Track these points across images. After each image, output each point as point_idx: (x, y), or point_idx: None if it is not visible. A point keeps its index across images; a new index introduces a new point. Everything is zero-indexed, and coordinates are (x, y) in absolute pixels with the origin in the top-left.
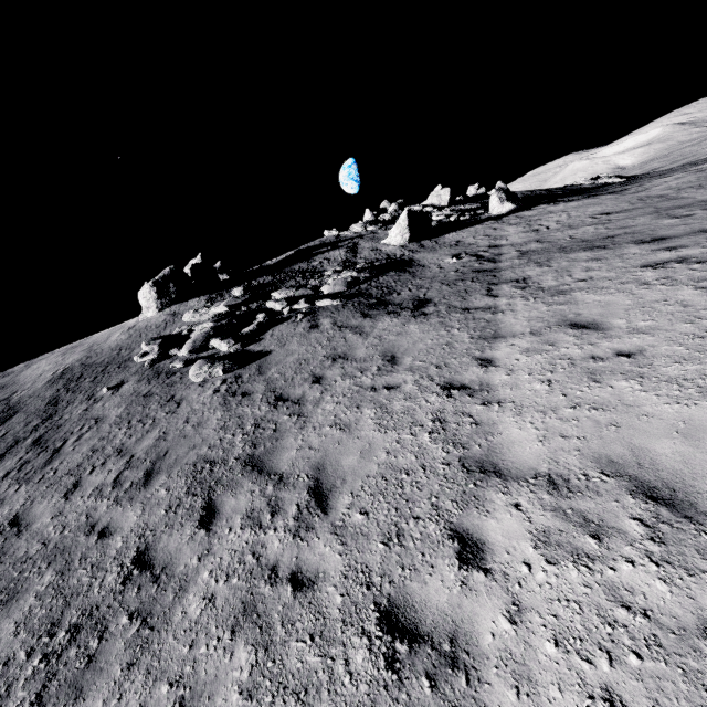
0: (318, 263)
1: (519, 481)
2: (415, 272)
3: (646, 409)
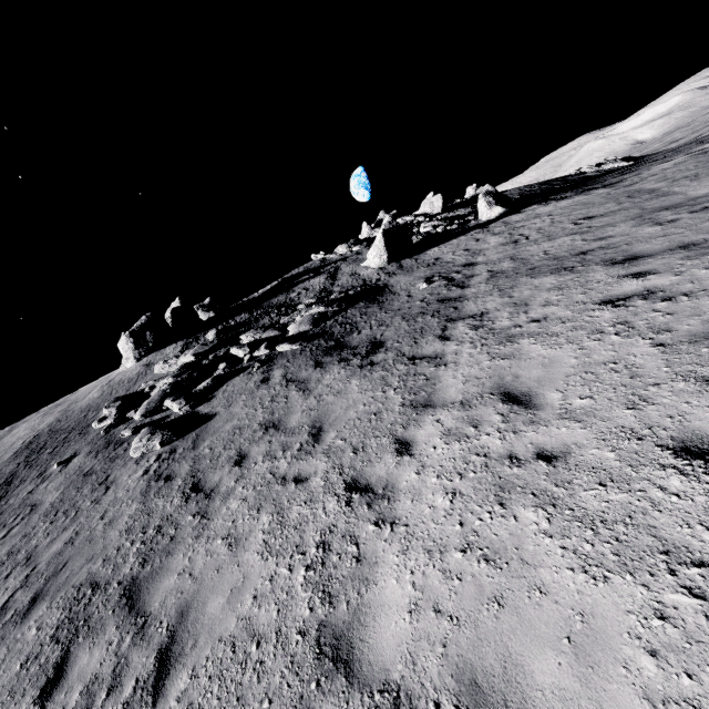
0: (296, 294)
1: (364, 692)
2: (384, 302)
3: (543, 575)
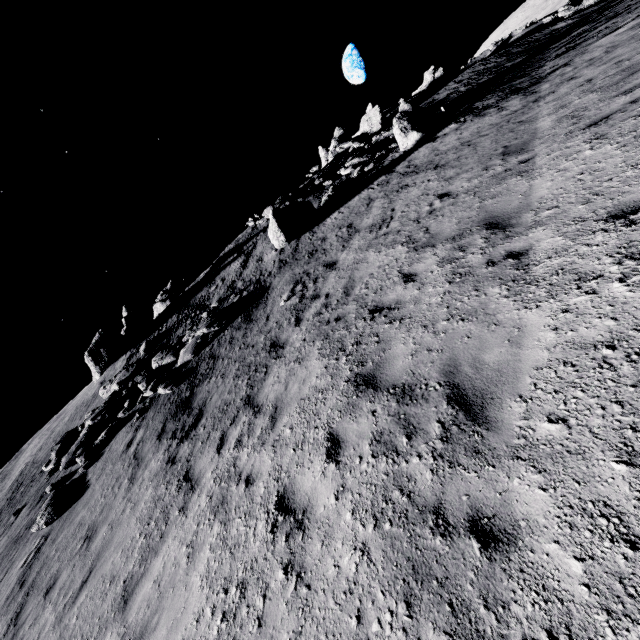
0: (214, 289)
1: None
2: (252, 321)
3: None
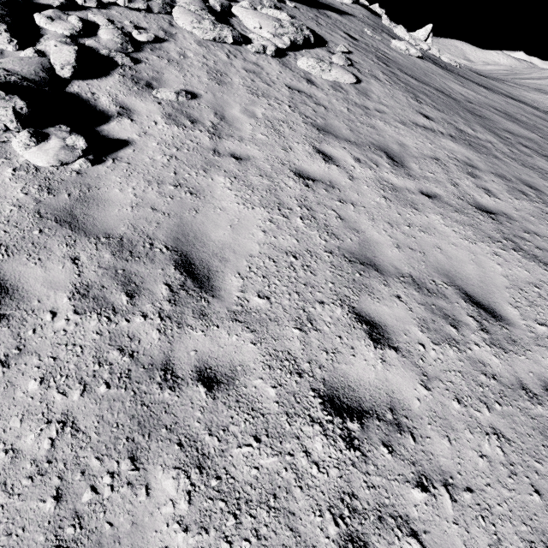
0: None
1: None
2: None
3: None
